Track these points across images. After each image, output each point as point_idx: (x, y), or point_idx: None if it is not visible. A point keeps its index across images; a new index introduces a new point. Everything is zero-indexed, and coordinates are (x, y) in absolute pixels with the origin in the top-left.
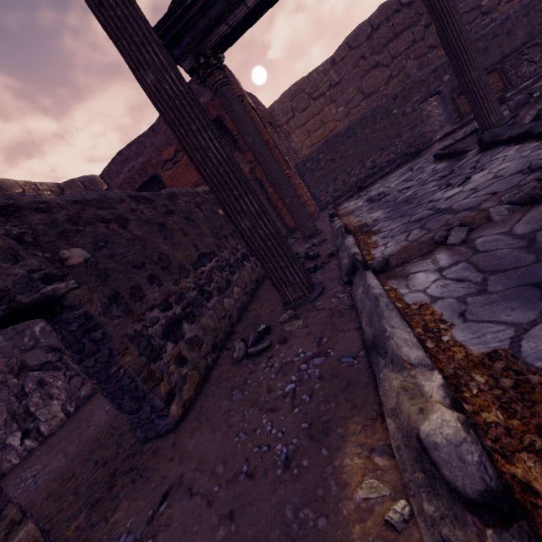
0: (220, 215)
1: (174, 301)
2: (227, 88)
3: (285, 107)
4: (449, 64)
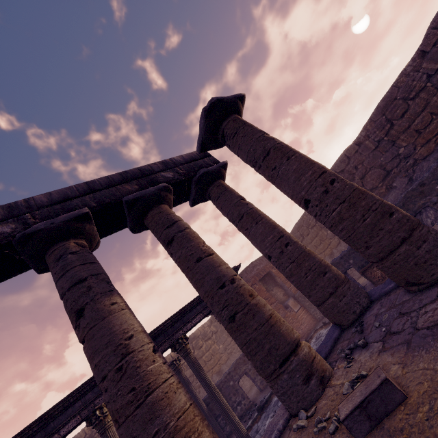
0: (230, 386)
1: None
2: None
3: (297, 235)
4: (348, 254)
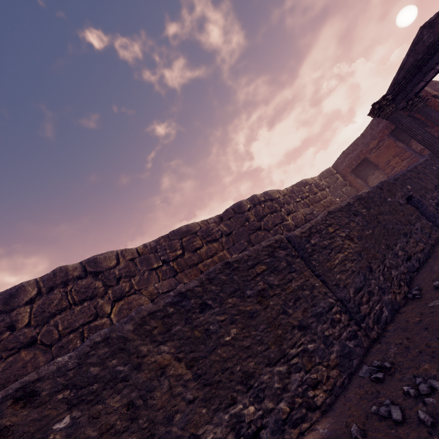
0: (434, 169)
1: (434, 199)
2: (426, 108)
3: None
4: None
